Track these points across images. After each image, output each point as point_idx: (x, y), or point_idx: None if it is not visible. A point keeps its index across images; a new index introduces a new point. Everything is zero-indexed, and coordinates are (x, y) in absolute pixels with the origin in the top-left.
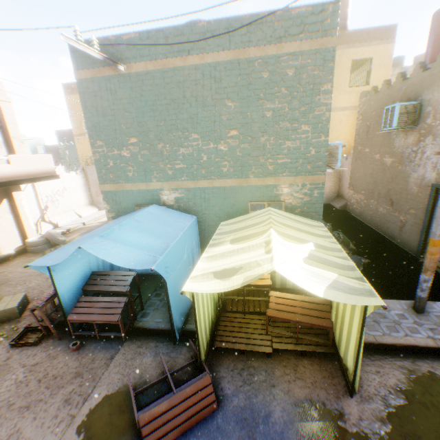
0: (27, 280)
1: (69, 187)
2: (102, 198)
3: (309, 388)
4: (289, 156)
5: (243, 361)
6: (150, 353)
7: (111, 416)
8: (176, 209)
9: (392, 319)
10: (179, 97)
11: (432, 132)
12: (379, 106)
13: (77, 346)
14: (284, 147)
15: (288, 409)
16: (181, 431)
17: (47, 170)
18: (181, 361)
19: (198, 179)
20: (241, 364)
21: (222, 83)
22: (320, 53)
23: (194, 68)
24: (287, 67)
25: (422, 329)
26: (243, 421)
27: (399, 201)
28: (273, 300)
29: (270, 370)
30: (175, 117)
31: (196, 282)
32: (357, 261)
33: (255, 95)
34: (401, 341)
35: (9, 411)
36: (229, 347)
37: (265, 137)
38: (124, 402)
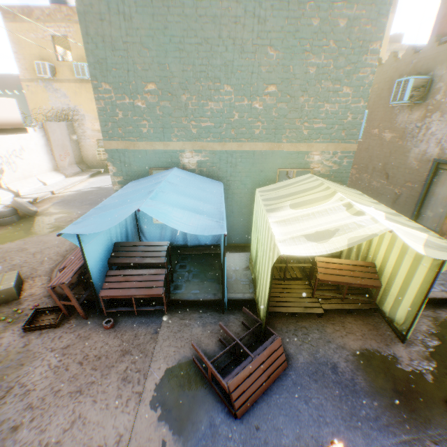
0: (5, 257)
1: (28, 147)
2: (67, 163)
3: (361, 340)
4: (325, 121)
5: (294, 324)
6: (197, 324)
7: (182, 388)
8: (197, 174)
9: None
10: (214, 37)
11: (440, 108)
12: (383, 79)
13: (111, 324)
14: (322, 110)
15: (350, 360)
16: (262, 391)
17: (12, 121)
18: (233, 329)
19: (226, 141)
20: (293, 326)
21: (266, 26)
22: (375, 4)
23: (235, 0)
24: (340, 17)
25: (435, 285)
26: (315, 374)
27: (395, 175)
28: (321, 265)
29: (321, 329)
30: (206, 63)
31: (289, 246)
32: None
33: (301, 46)
34: None
35: (57, 399)
36: (283, 311)
37: (305, 98)
38: (190, 373)
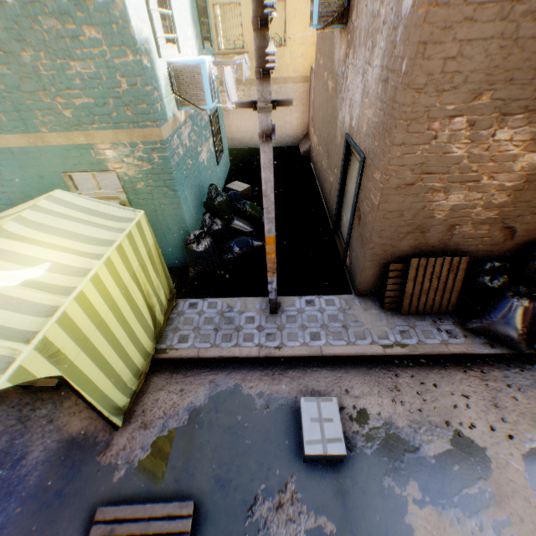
0: None
1: None
2: None
3: (92, 419)
4: (88, 93)
5: (35, 394)
6: None
7: None
8: None
9: (238, 324)
10: None
11: (354, 41)
12: None
13: None
14: (73, 75)
15: (50, 448)
16: None
17: None
18: None
19: None
20: (31, 397)
21: None
22: None
23: None
24: None
25: (259, 336)
26: None
27: (332, 153)
28: None
29: (60, 403)
30: None
31: None
32: (244, 247)
33: None
34: (225, 353)
35: None
36: None
37: (30, 53)
38: None
